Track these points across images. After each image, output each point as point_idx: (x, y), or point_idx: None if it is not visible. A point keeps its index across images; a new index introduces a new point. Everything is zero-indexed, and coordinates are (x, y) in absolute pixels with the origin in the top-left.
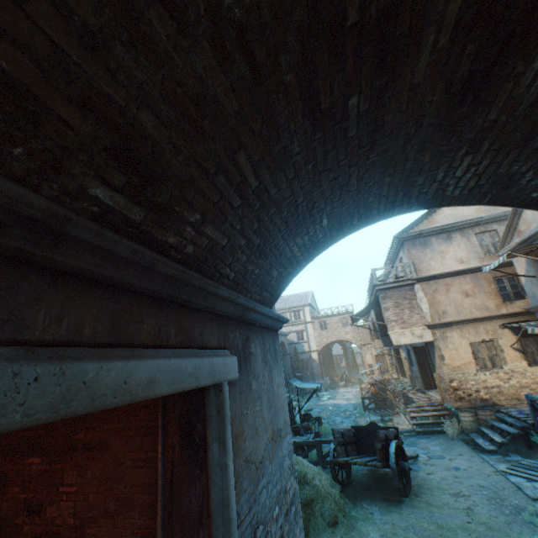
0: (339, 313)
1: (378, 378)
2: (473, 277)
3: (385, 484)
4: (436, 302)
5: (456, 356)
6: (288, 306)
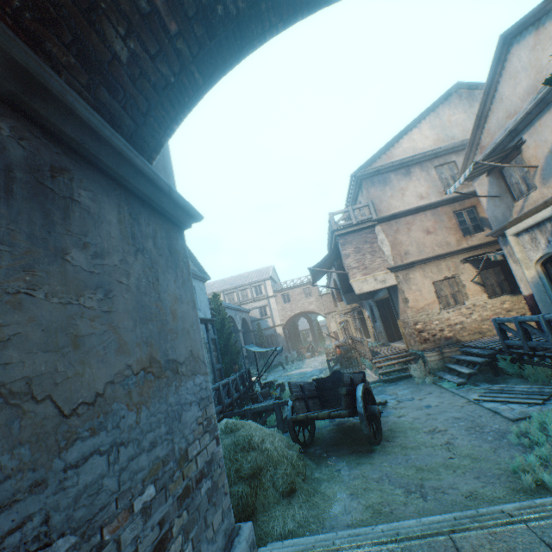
0: (301, 284)
1: (343, 340)
2: (434, 213)
3: (353, 436)
4: (398, 243)
5: (420, 297)
6: (248, 282)
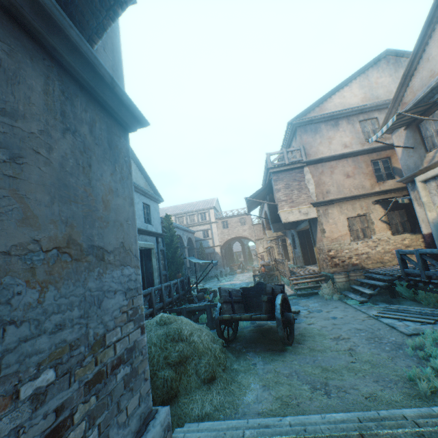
0: (238, 215)
1: (268, 261)
2: (354, 161)
3: (269, 337)
4: (322, 183)
5: (335, 229)
6: (196, 209)
